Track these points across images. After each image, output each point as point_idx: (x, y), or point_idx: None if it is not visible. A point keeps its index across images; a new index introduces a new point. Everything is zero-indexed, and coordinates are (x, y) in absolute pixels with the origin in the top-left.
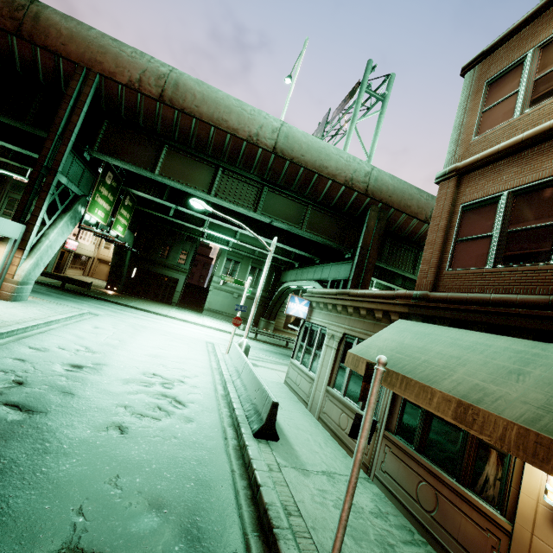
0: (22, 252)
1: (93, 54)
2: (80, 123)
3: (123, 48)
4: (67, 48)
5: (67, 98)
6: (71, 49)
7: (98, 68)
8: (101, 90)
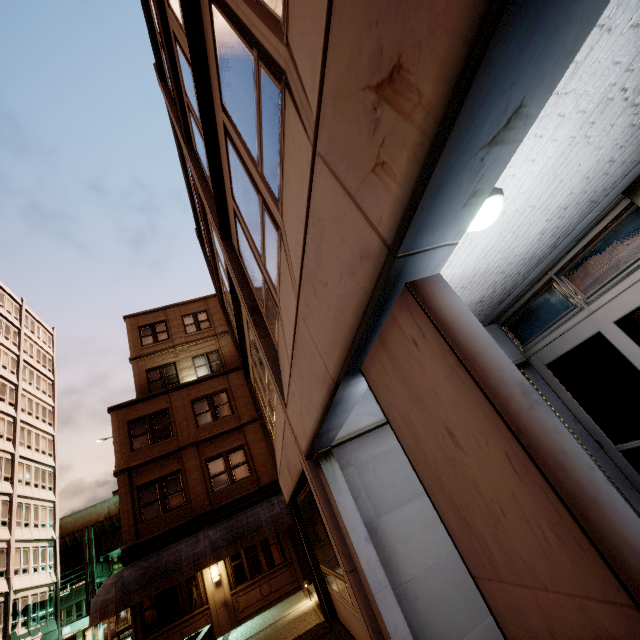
0: (97, 627)
1: (87, 519)
2: (94, 551)
3: (96, 506)
4: (76, 526)
5: (85, 546)
6: (78, 526)
7: (91, 523)
8: (96, 529)
